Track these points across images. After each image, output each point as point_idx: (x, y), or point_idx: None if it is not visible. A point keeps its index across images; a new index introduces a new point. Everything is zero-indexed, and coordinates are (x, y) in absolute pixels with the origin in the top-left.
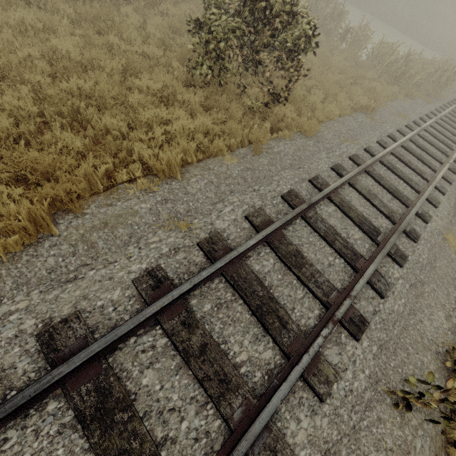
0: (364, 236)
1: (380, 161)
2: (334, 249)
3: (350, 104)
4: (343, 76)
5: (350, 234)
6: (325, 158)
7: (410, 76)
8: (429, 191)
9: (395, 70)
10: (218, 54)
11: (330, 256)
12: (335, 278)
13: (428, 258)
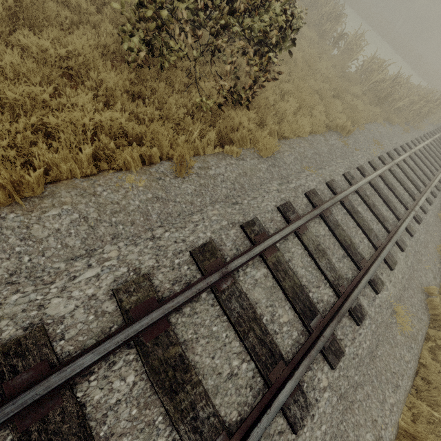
0: (295, 317)
1: (341, 201)
2: (245, 345)
3: (326, 120)
4: (326, 86)
5: (276, 315)
6: (275, 192)
7: (393, 100)
8: (388, 250)
9: (381, 90)
10: (155, 25)
11: (236, 359)
12: (232, 402)
13: (369, 347)
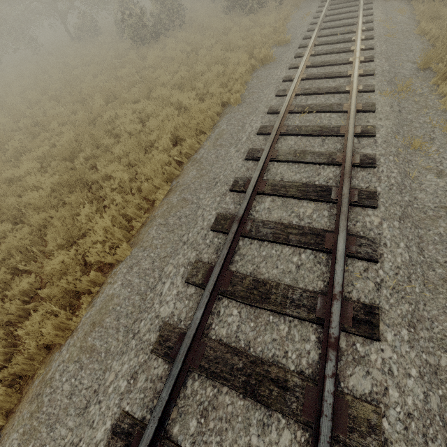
0: None
1: None
2: None
3: None
4: None
5: None
6: None
7: None
8: None
9: None
10: None
11: None
12: None
13: None
